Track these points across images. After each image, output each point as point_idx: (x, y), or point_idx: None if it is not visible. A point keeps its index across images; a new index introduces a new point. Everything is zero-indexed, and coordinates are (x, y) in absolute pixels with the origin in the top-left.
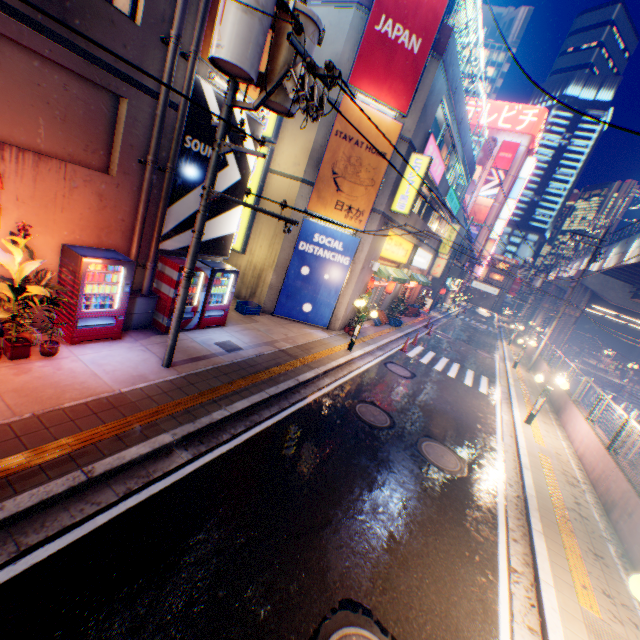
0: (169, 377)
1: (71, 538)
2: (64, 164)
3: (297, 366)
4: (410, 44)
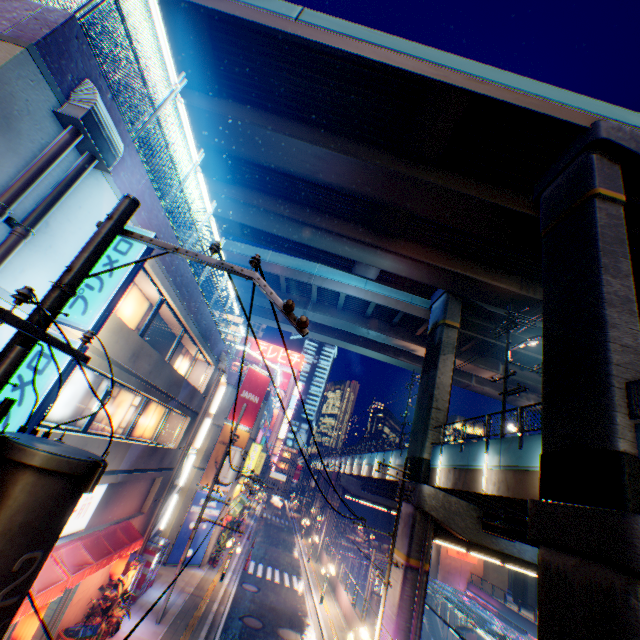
0: (166, 628)
1: None
2: (138, 516)
3: (207, 601)
4: (255, 399)
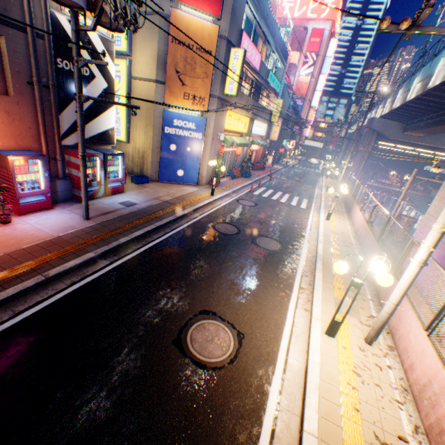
0: (89, 225)
1: (44, 305)
2: None
3: (175, 209)
4: None
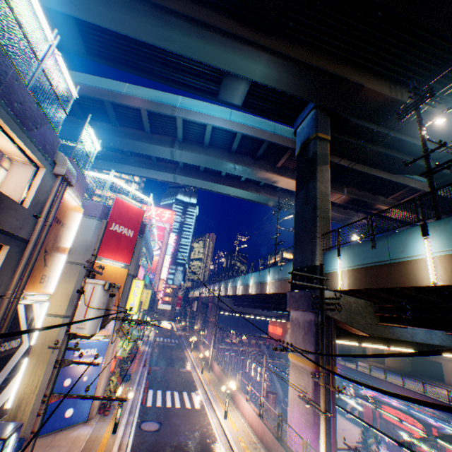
0: None
1: None
2: None
3: None
4: (129, 233)
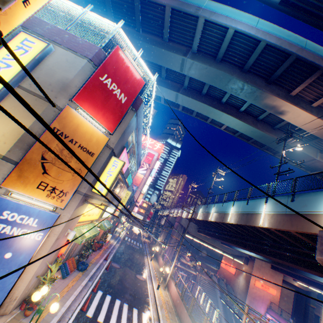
0: None
1: None
2: None
3: None
4: (120, 97)
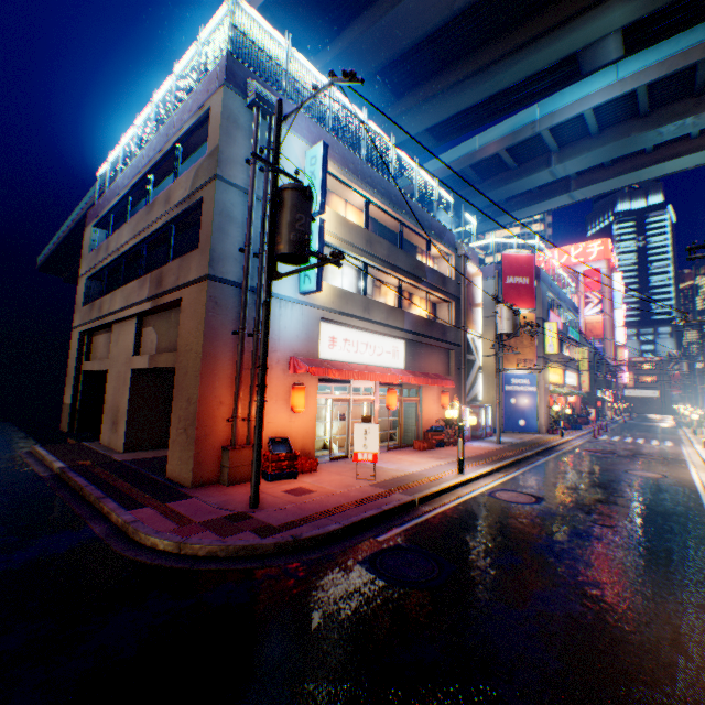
0: (504, 445)
1: (536, 463)
2: (446, 376)
3: (544, 442)
4: (523, 281)
